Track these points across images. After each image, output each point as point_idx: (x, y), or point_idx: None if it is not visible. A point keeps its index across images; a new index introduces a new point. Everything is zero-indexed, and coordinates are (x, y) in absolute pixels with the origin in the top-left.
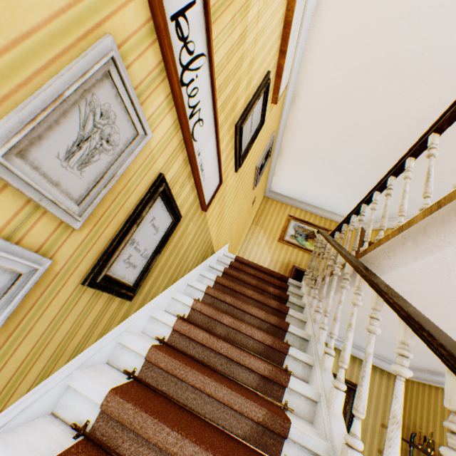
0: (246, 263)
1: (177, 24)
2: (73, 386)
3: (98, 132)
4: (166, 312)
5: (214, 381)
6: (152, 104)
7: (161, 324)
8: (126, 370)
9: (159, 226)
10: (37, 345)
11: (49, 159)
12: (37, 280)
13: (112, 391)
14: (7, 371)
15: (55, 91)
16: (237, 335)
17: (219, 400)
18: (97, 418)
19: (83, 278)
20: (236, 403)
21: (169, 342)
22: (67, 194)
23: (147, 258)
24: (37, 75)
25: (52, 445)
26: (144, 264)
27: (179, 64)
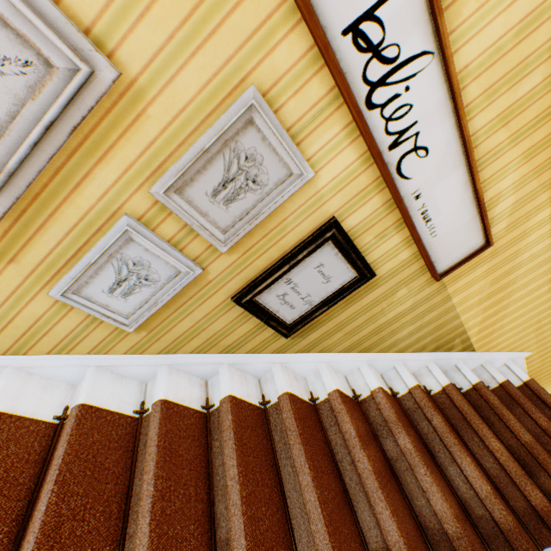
0: (544, 402)
1: (357, 34)
2: (219, 373)
3: (243, 174)
4: (339, 376)
5: (310, 477)
6: (317, 139)
7: (322, 383)
8: (263, 396)
9: (332, 276)
10: (196, 325)
11: (199, 196)
12: (192, 280)
13: (230, 396)
14: (177, 330)
15: (201, 145)
16: (407, 473)
17: (303, 499)
18: (217, 407)
19: (233, 294)
20: (314, 523)
21: (318, 406)
22: (215, 223)
23: (312, 305)
24: (191, 136)
25: (186, 397)
26: (306, 309)
27: (363, 83)
